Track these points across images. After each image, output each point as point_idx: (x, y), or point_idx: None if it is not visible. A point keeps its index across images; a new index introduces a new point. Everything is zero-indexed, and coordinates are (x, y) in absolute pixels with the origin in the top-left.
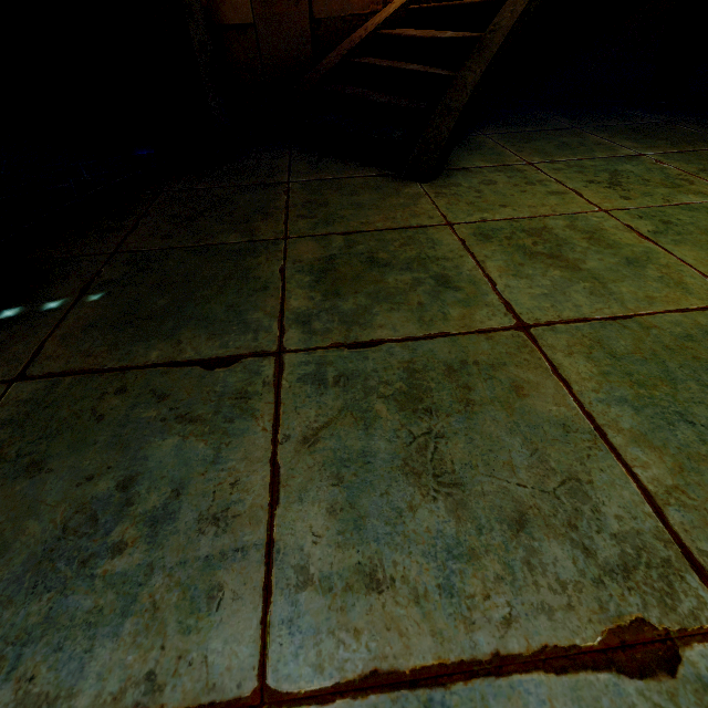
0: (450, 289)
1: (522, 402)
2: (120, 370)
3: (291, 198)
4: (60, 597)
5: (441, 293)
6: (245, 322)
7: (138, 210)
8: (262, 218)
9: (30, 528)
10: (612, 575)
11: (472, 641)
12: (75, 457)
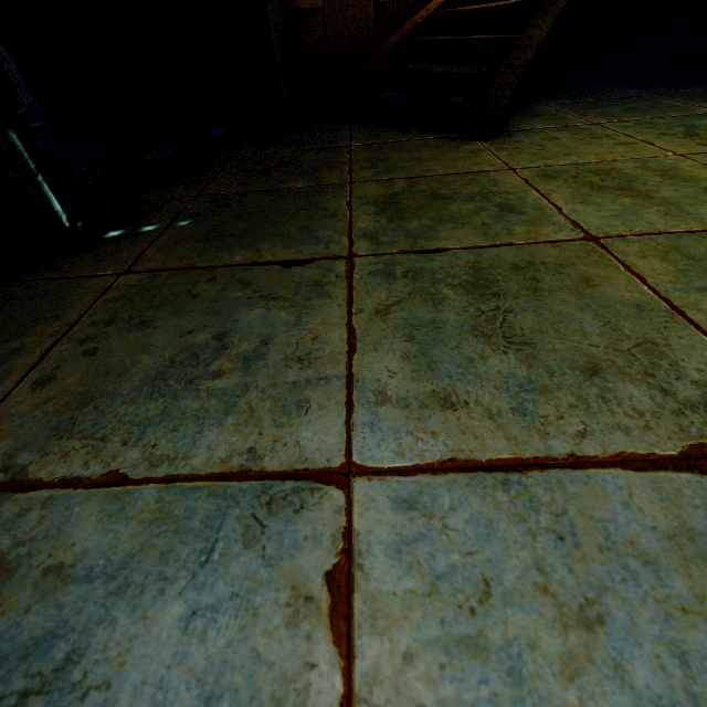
0: (514, 213)
1: (593, 289)
2: (209, 267)
3: (354, 156)
4: (172, 401)
5: (505, 216)
6: (316, 237)
7: (216, 168)
8: (328, 170)
9: (144, 360)
10: (693, 409)
11: (547, 445)
12: (177, 319)
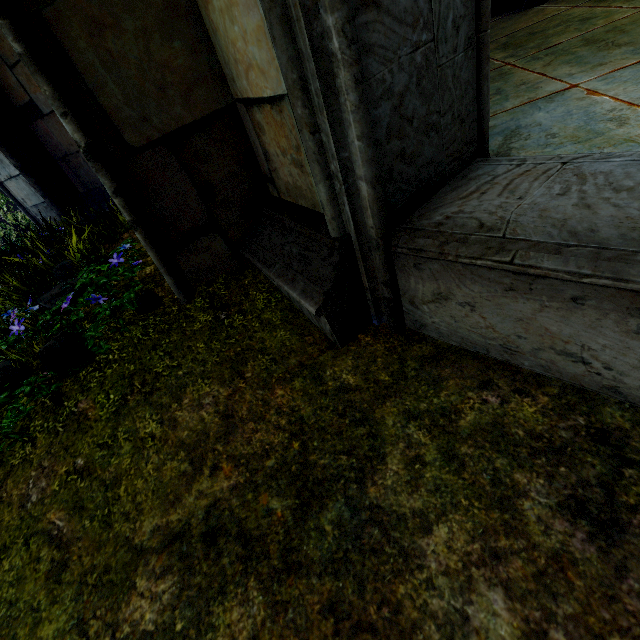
0: (592, 19)
1: None
2: None
3: None
4: None
5: (587, 22)
6: None
7: None
8: None
9: None
10: None
11: None
12: None
